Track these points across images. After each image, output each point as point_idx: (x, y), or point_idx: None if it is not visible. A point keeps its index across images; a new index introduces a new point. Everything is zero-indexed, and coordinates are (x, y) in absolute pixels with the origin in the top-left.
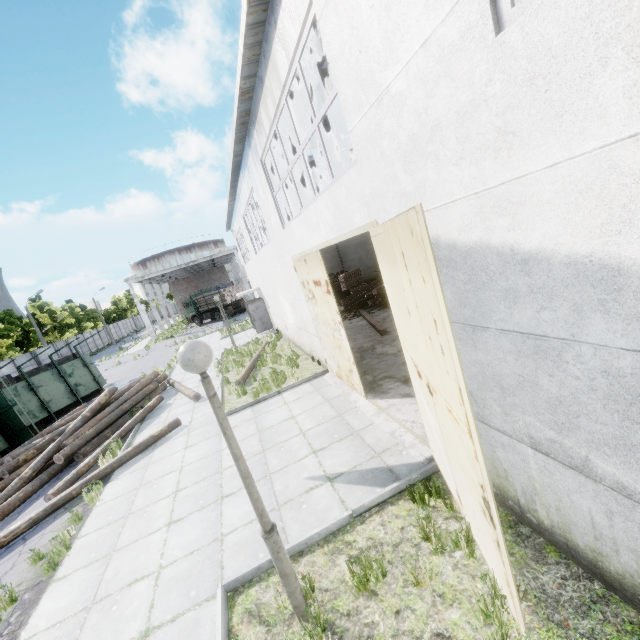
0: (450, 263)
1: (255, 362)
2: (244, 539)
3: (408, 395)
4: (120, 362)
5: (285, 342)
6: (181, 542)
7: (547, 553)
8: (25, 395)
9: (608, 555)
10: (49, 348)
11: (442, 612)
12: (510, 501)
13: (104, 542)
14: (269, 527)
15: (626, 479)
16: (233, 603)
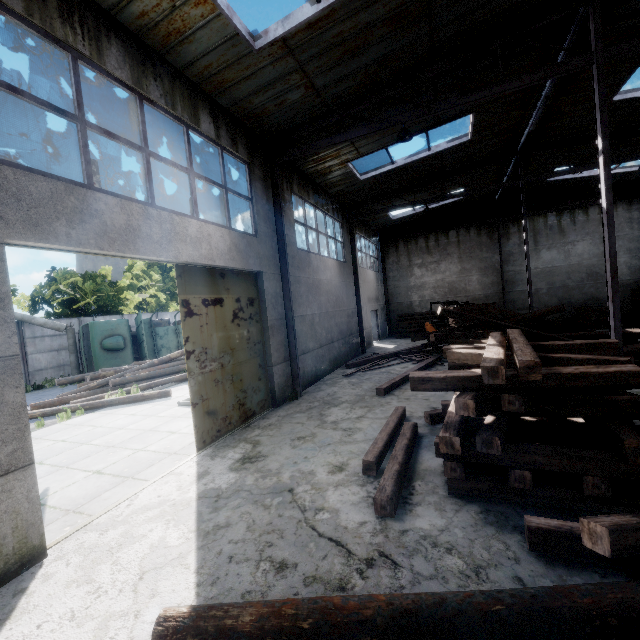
0: None
1: None
2: None
3: (204, 474)
4: None
5: None
6: None
7: None
8: (171, 336)
9: None
10: None
11: None
12: None
13: None
14: None
15: None
16: None
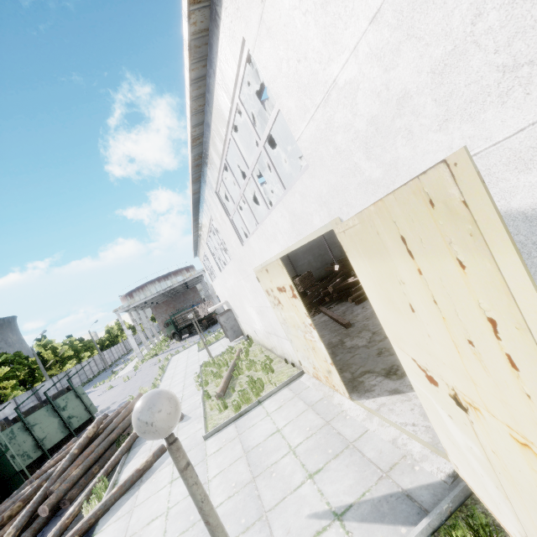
0: None
1: (232, 371)
2: None
3: (396, 391)
4: (112, 386)
5: (257, 347)
6: None
7: None
8: (20, 436)
9: None
10: (49, 383)
11: None
12: None
13: None
14: None
15: None
16: None
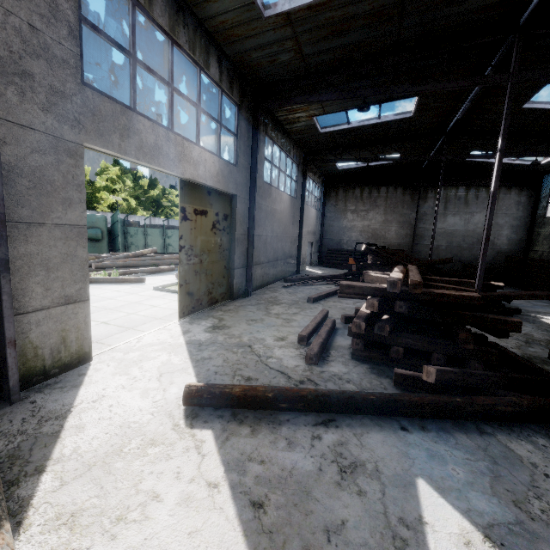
0: None
1: None
2: None
3: (187, 332)
4: None
5: None
6: None
7: None
8: (140, 236)
9: None
10: None
11: None
12: None
13: None
14: None
15: None
16: None
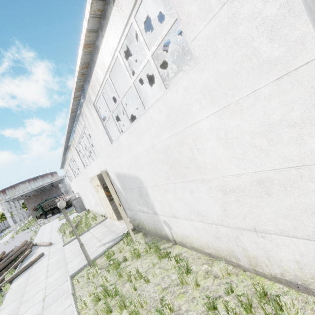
0: (119, 177)
1: (77, 224)
2: (76, 267)
3: None
4: None
5: (91, 213)
6: (53, 278)
7: (148, 236)
8: None
9: (152, 228)
10: None
11: (125, 254)
12: (143, 229)
13: (18, 294)
14: (81, 243)
15: (146, 209)
16: (73, 279)
